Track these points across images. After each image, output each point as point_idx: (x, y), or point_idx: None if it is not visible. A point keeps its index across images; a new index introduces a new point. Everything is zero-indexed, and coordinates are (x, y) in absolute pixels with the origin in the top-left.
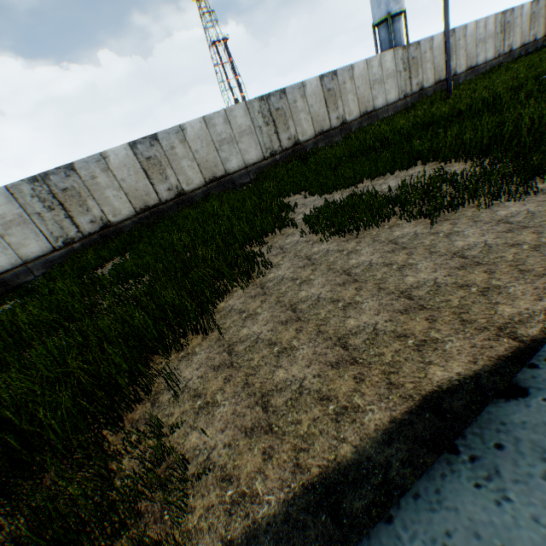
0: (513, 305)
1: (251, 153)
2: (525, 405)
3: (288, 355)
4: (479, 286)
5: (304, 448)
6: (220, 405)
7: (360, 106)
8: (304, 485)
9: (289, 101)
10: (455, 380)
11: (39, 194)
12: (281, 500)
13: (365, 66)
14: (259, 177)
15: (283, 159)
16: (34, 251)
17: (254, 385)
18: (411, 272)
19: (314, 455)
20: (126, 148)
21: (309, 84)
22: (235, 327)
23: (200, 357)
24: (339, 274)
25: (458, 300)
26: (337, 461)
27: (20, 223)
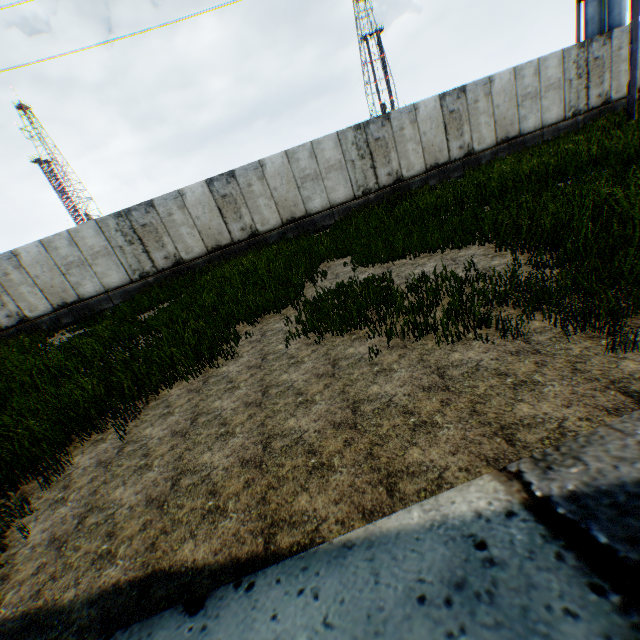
0: (312, 499)
1: (338, 192)
2: (179, 625)
3: (141, 474)
4: (321, 459)
5: (56, 577)
6: (66, 505)
7: (497, 130)
8: (24, 612)
9: (394, 129)
10: (186, 566)
11: (122, 228)
12: (5, 617)
13: (511, 77)
14: (338, 222)
15: (379, 198)
16: (115, 281)
17: (97, 495)
18: (301, 413)
19: (54, 587)
20: (203, 185)
21: (423, 105)
22: (148, 422)
23: (103, 447)
24: (259, 389)
25: (288, 470)
26: (55, 602)
27: (105, 255)
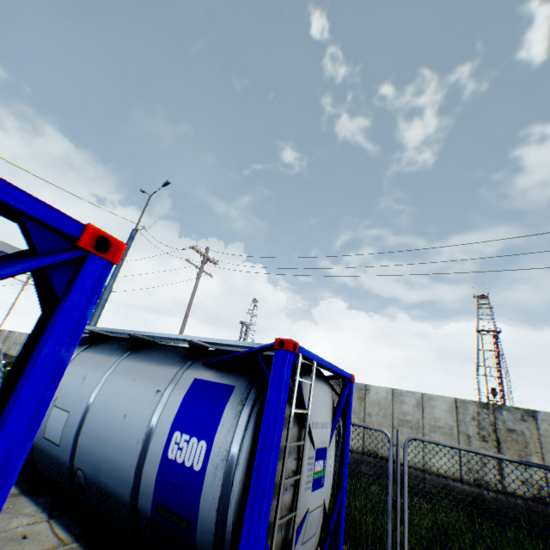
0: None
1: None
2: None
3: None
4: None
5: None
6: None
7: None
8: None
9: None
10: None
11: None
12: None
13: None
14: None
15: None
16: None
17: None
18: None
19: None
20: None
21: None
22: None
23: None
24: None
25: None
26: None
27: None
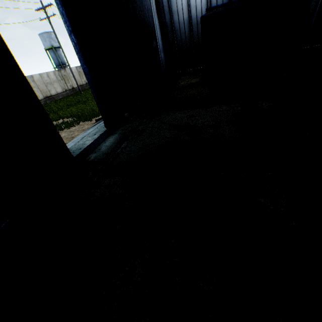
0: None
1: None
2: None
3: None
4: None
5: None
6: None
7: (43, 93)
8: None
9: None
10: None
11: None
12: None
13: (40, 76)
14: None
15: None
16: None
17: None
18: None
19: None
20: None
21: None
22: None
23: None
24: None
25: None
26: None
27: None
